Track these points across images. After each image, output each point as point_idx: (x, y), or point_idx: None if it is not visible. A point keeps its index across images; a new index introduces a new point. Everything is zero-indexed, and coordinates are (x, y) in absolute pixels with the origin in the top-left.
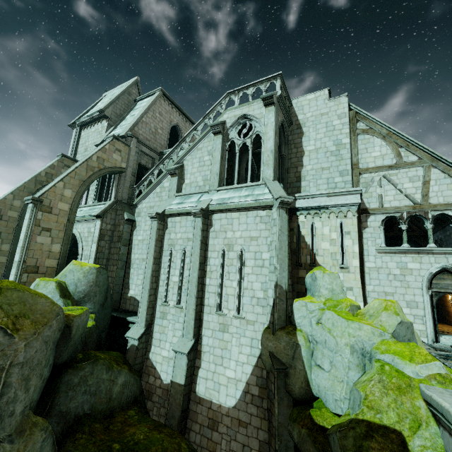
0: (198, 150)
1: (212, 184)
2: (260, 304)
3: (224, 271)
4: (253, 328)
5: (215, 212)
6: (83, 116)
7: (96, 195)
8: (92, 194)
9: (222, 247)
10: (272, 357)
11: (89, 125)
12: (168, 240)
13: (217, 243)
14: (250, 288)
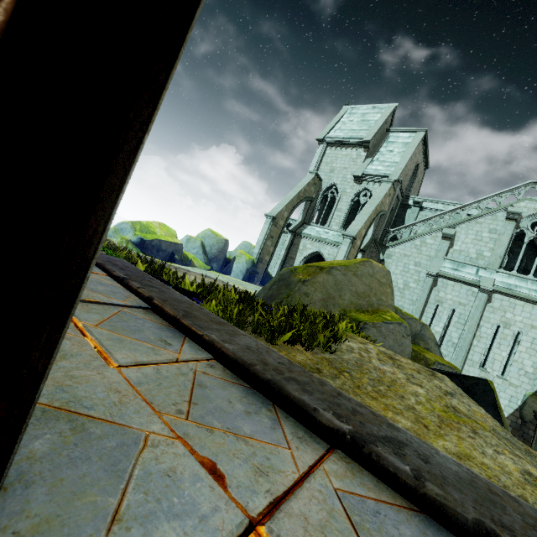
0: (476, 223)
1: (492, 264)
2: (527, 376)
3: (496, 341)
4: (515, 389)
5: (497, 292)
6: (330, 131)
7: (343, 223)
8: (337, 219)
9: (497, 322)
10: (536, 414)
11: (339, 146)
12: (435, 296)
13: (493, 317)
14: (520, 362)
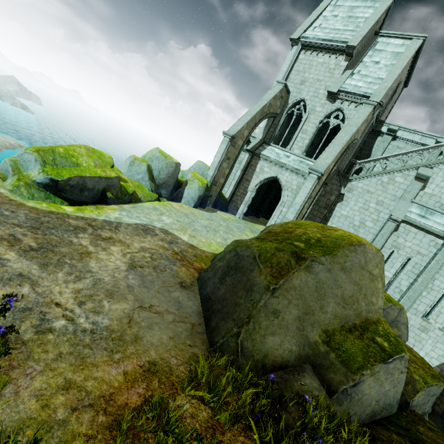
0: None
1: None
2: None
3: None
4: None
5: None
6: (308, 29)
7: (306, 147)
8: (300, 142)
9: None
10: None
11: (315, 49)
12: (393, 241)
13: None
14: None
